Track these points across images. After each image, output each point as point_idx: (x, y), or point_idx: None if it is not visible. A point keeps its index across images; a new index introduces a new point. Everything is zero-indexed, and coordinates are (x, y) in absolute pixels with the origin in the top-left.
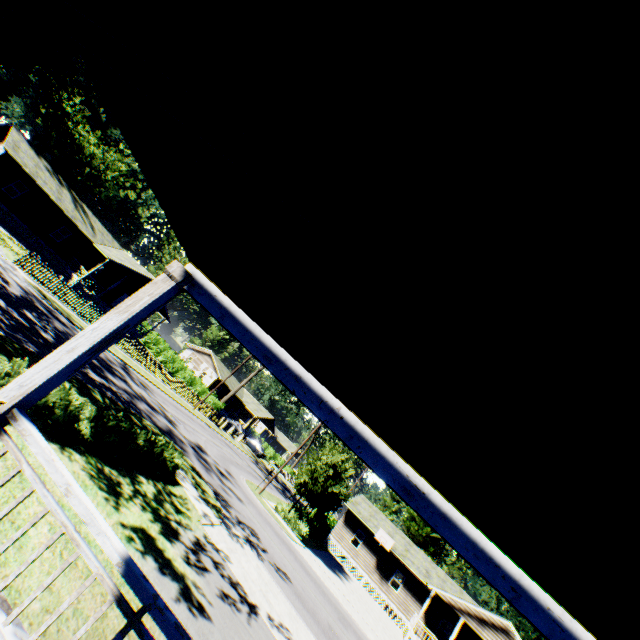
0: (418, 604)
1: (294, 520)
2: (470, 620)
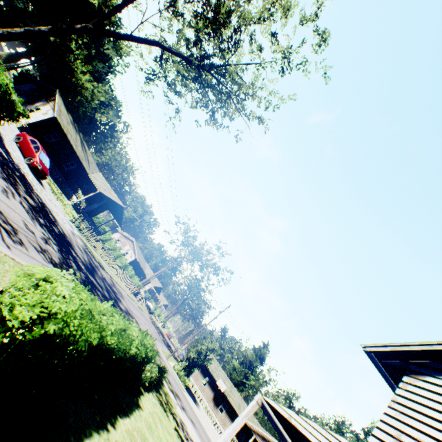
0: (231, 422)
1: (183, 376)
2: (258, 437)
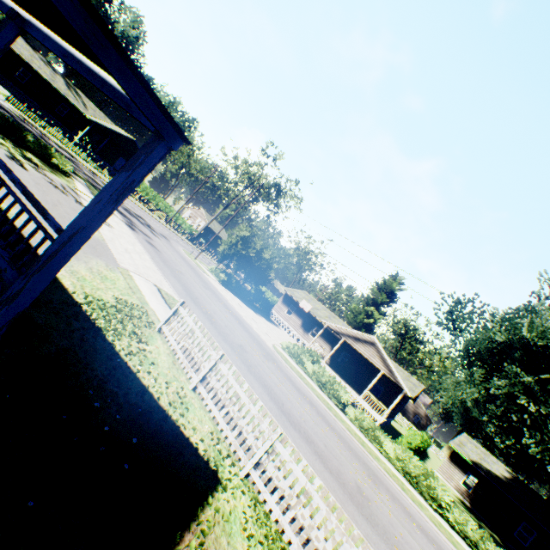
0: (327, 345)
1: (217, 273)
2: (348, 339)
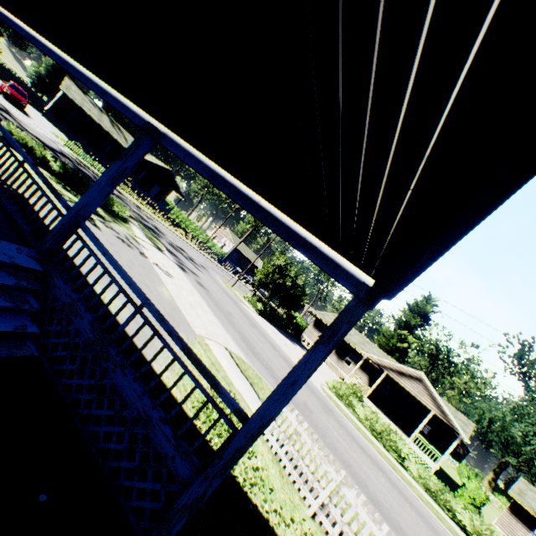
0: (364, 374)
1: (254, 302)
2: (391, 373)
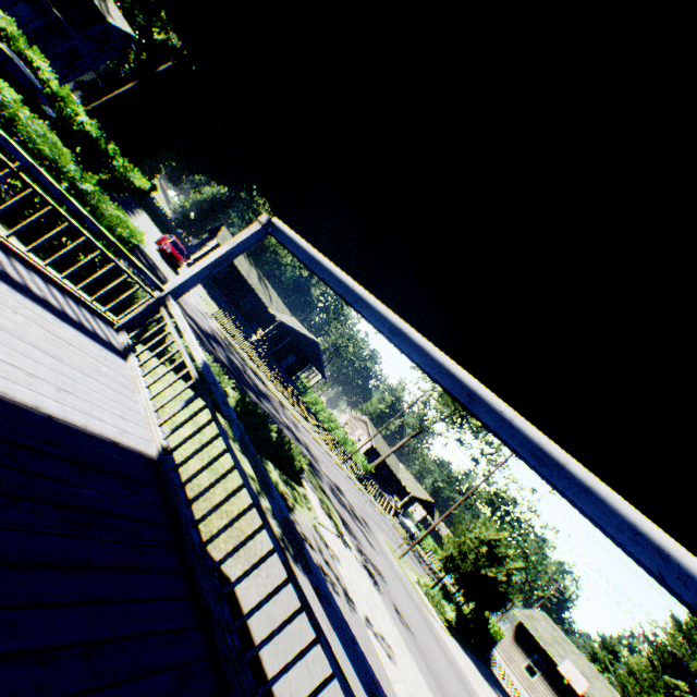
0: None
1: (437, 599)
2: None
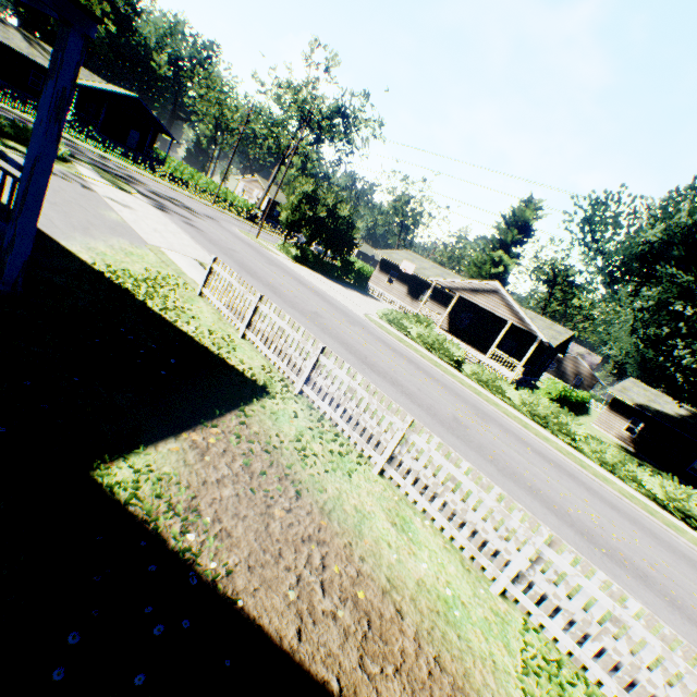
0: (443, 309)
1: (287, 249)
2: (464, 294)
